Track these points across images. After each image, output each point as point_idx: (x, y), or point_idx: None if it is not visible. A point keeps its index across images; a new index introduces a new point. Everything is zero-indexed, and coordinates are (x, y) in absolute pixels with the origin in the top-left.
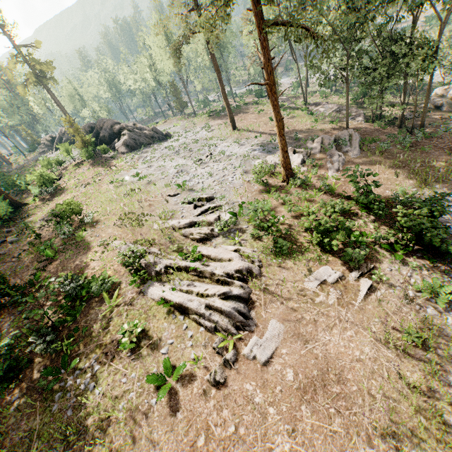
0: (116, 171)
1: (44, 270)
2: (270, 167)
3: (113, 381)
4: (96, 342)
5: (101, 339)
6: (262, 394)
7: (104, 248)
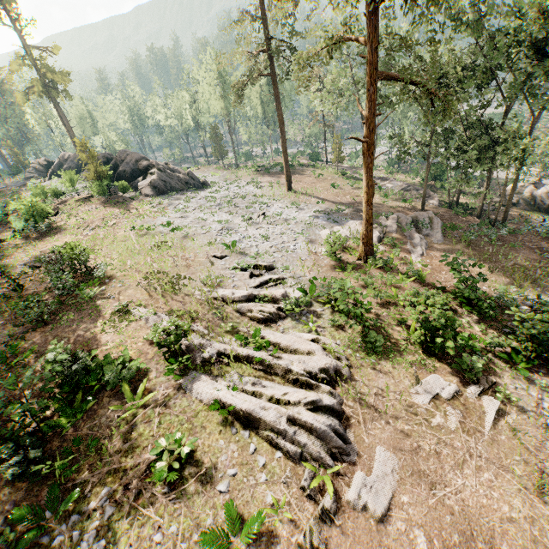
0: (139, 216)
1: (23, 338)
2: (343, 239)
3: (138, 538)
4: (108, 465)
5: (117, 460)
6: None
7: (123, 316)
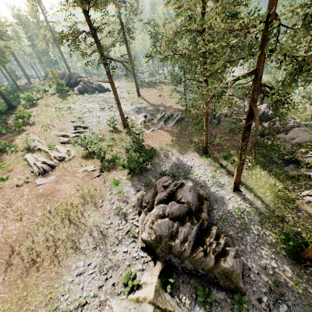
0: (64, 103)
1: (0, 137)
2: None
3: None
4: None
5: None
6: (28, 192)
7: (26, 135)
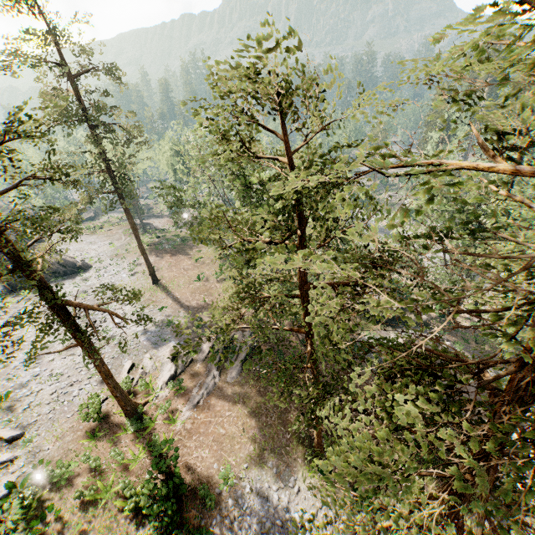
0: None
1: None
2: (125, 386)
3: None
4: None
5: None
6: None
7: None
